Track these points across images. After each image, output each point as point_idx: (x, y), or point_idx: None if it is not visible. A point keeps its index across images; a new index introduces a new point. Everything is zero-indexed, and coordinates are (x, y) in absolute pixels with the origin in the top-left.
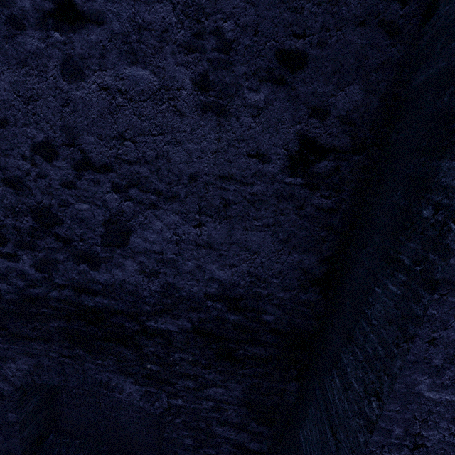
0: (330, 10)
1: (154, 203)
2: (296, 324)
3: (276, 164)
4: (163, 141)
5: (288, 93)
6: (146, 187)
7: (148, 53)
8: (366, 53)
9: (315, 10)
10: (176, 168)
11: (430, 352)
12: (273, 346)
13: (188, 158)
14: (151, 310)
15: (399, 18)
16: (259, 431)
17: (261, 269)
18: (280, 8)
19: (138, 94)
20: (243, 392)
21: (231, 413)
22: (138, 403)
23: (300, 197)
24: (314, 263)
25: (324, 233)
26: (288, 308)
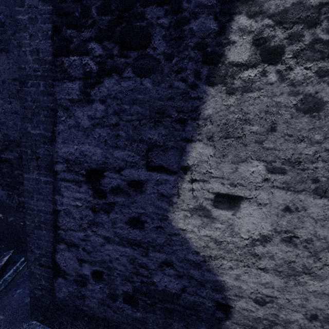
0: None
1: None
2: None
3: None
4: None
5: None
6: None
7: None
8: None
9: None
10: None
11: (26, 113)
12: None
13: (0, 73)
14: (1, 148)
15: None
16: None
17: None
18: None
19: None
20: None
21: None
22: (6, 201)
23: None
24: None
25: None
26: None
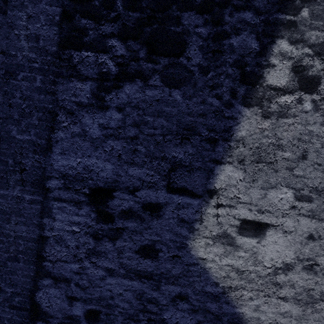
0: None
1: None
2: None
3: None
4: None
5: None
6: None
7: None
8: None
9: None
10: None
11: (12, 112)
12: None
13: None
14: None
15: None
16: None
17: None
18: None
19: None
20: None
21: None
22: None
23: None
24: None
25: None
26: None
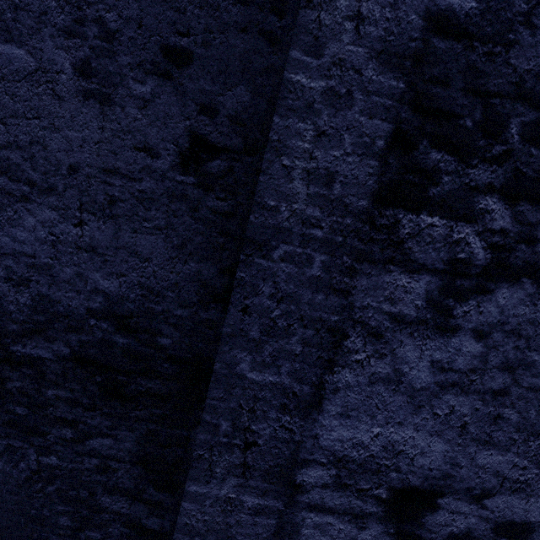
0: (212, 14)
1: (27, 195)
2: (197, 350)
3: (166, 160)
4: (39, 125)
5: (176, 88)
6: (17, 176)
7: (24, 33)
8: (250, 58)
9: (198, 12)
10: (54, 156)
11: (246, 323)
12: (172, 379)
13: (68, 146)
14: (18, 330)
15: (278, 29)
16: (160, 500)
17: (154, 279)
18: (163, 6)
19: (11, 74)
20: (137, 443)
21: (122, 474)
22: None
23: (194, 197)
24: (214, 274)
25: (222, 240)
26: (187, 329)
